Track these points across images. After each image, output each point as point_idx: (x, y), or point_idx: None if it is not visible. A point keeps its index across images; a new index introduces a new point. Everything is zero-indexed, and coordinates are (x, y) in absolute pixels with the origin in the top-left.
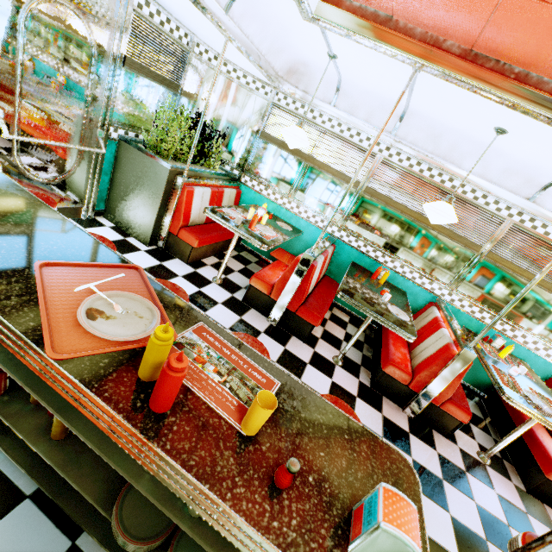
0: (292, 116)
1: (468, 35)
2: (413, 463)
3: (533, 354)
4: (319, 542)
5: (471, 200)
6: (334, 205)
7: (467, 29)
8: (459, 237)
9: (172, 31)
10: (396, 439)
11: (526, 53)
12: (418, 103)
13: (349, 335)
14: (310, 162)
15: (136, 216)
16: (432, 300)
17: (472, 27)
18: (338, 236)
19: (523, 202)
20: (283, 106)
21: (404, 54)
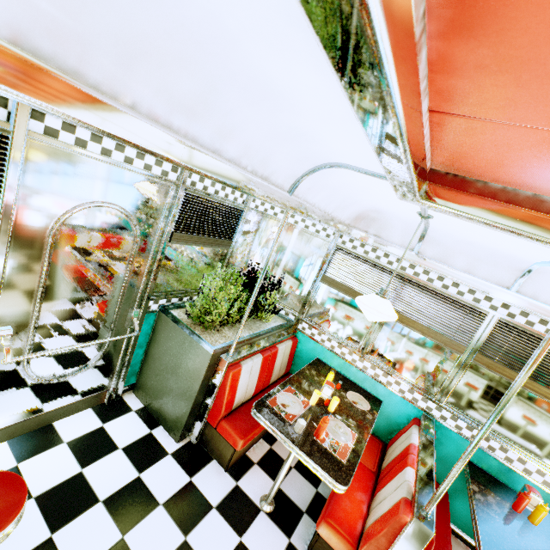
0: (361, 259)
1: None
2: None
3: None
4: None
5: None
6: (426, 371)
7: None
8: None
9: (227, 195)
10: None
11: None
12: None
13: None
14: None
15: (168, 401)
16: None
17: None
18: (438, 416)
19: None
20: (349, 249)
21: None
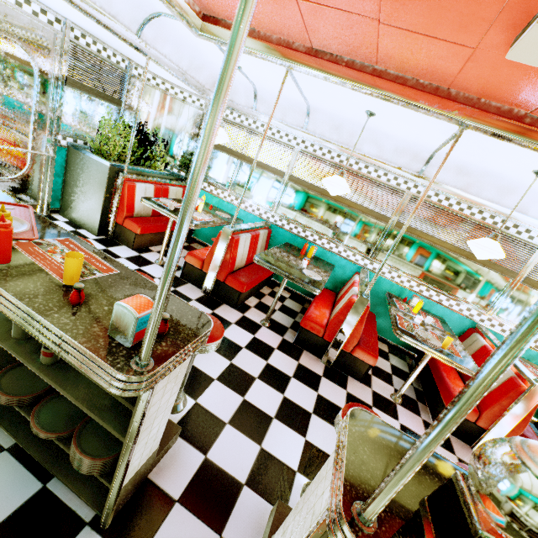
0: (225, 122)
1: (303, 36)
2: (317, 396)
3: (448, 310)
4: (87, 328)
5: (375, 178)
6: (266, 195)
7: (299, 32)
8: (370, 211)
9: (110, 57)
10: (306, 379)
11: (341, 44)
12: (312, 99)
13: (285, 307)
14: (242, 159)
15: (86, 210)
16: (358, 270)
17: (300, 29)
18: (273, 221)
19: (415, 175)
20: None
21: (266, 55)
